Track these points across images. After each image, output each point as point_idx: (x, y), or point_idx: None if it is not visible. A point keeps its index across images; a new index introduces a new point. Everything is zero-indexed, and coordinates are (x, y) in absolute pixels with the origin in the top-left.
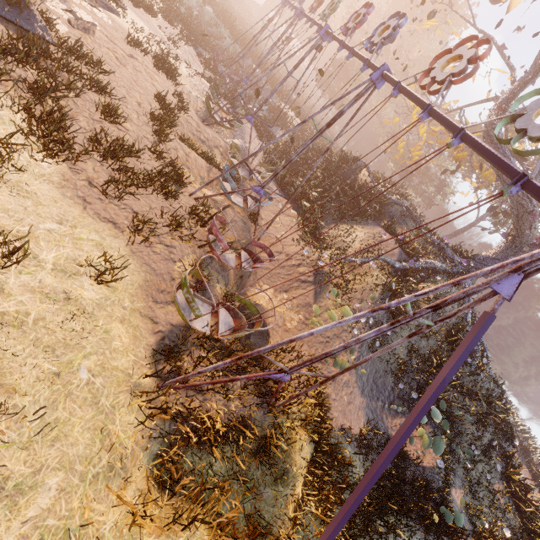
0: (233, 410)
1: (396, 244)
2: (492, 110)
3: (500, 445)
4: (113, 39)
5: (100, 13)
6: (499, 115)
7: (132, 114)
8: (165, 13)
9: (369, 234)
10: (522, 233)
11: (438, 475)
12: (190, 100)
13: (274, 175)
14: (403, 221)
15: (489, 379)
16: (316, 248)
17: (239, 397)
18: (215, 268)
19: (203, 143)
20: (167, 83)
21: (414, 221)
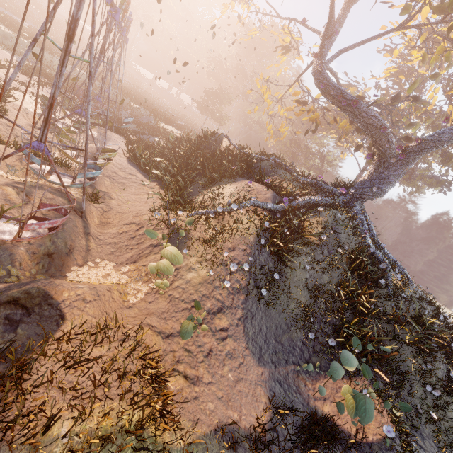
0: None
1: (268, 190)
2: (314, 63)
3: None
4: None
5: None
6: (319, 62)
7: None
8: None
9: (237, 188)
10: (384, 149)
11: (393, 450)
12: (8, 107)
13: (44, 121)
14: (275, 172)
15: (416, 297)
16: (172, 209)
17: None
18: None
19: None
20: None
21: (286, 170)
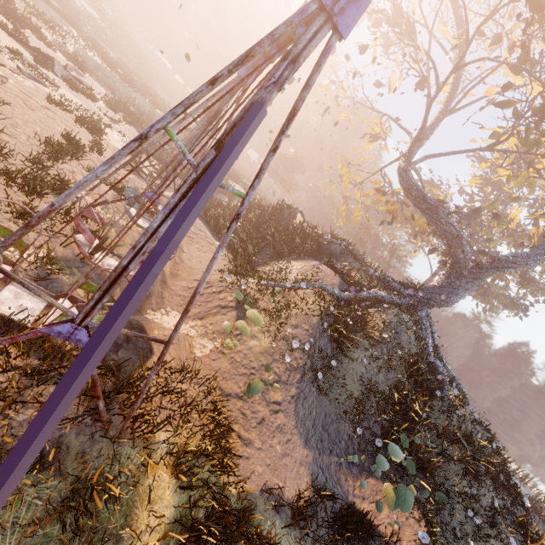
0: (20, 424)
1: (336, 275)
2: (400, 161)
3: (507, 509)
4: (29, 94)
5: (22, 79)
6: (405, 162)
7: (19, 135)
8: (109, 102)
9: (305, 267)
10: (458, 258)
11: None
12: (107, 146)
13: (165, 178)
14: (344, 259)
15: (471, 419)
16: (242, 275)
17: (35, 402)
18: (40, 234)
19: (121, 184)
20: (87, 135)
21: (355, 258)
